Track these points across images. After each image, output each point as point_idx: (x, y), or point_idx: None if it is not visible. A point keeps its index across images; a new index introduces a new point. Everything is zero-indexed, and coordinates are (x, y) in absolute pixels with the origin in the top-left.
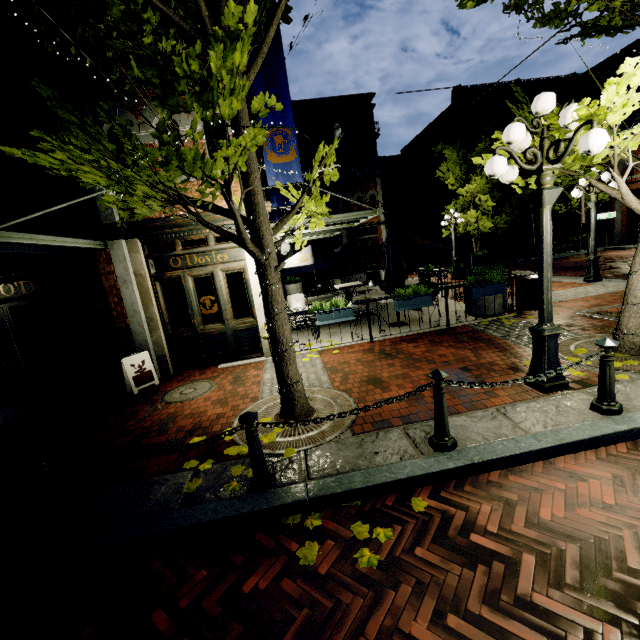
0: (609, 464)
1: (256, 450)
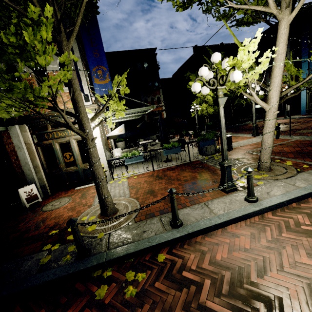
0: (250, 227)
1: (77, 238)
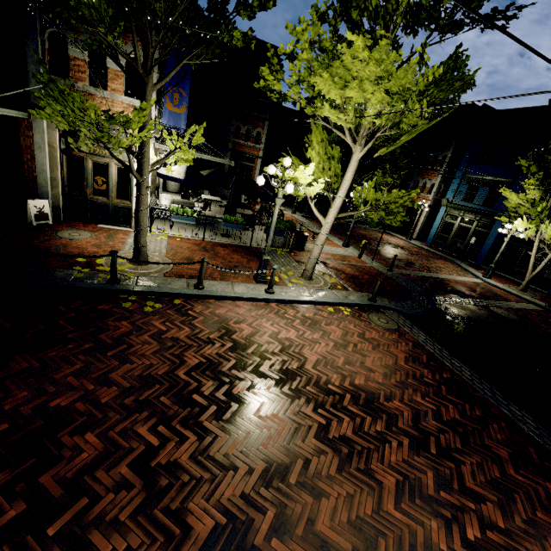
0: (253, 306)
1: (114, 266)
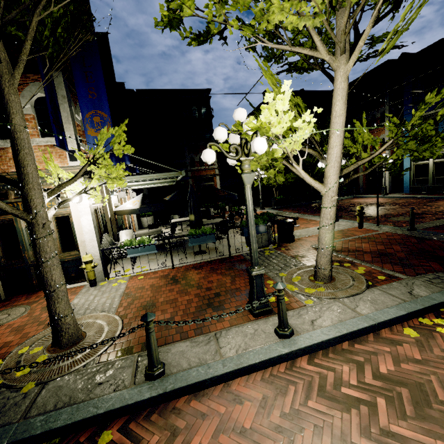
0: (266, 384)
1: None
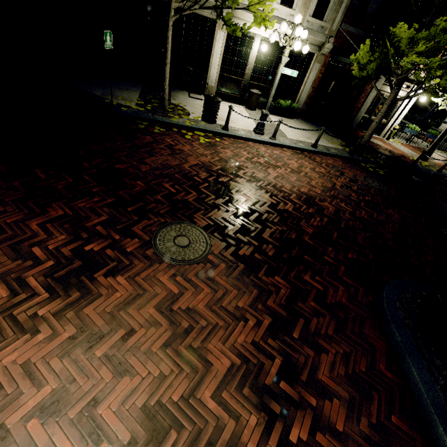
0: None
1: None
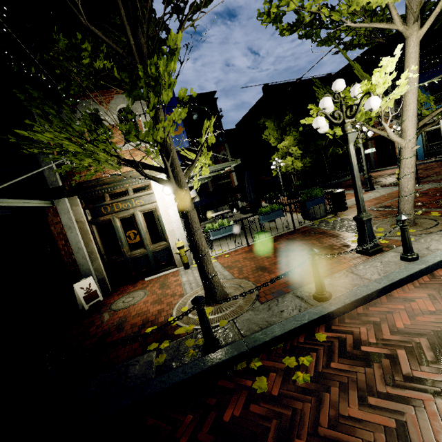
0: (423, 289)
1: (206, 322)
